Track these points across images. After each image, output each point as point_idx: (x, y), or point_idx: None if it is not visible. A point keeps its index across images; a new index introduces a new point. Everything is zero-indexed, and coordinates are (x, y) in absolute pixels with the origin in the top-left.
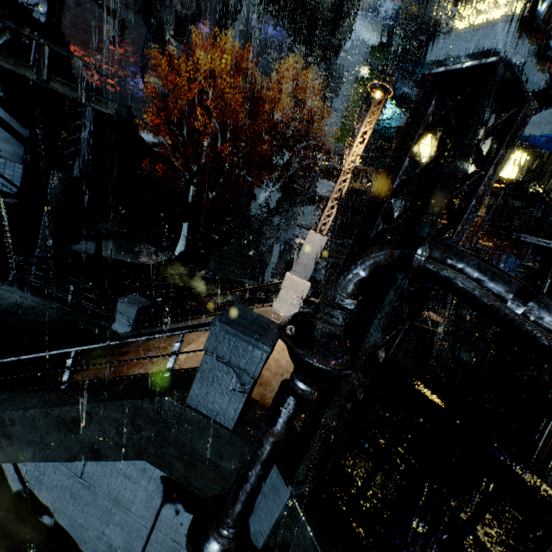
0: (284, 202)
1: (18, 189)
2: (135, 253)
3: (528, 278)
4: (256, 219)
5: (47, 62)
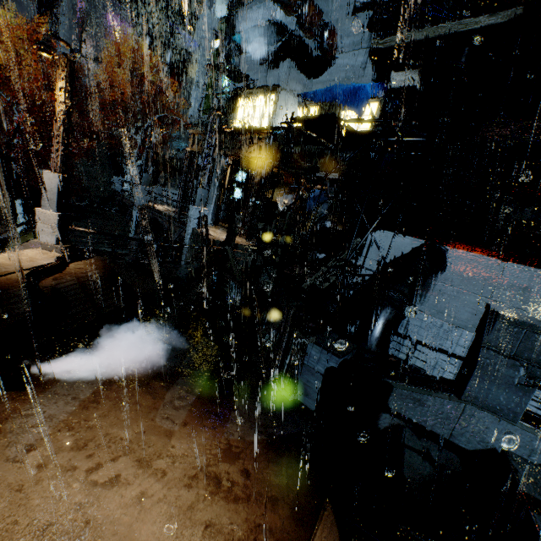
0: (158, 176)
1: None
2: None
3: (333, 206)
4: (118, 193)
5: None
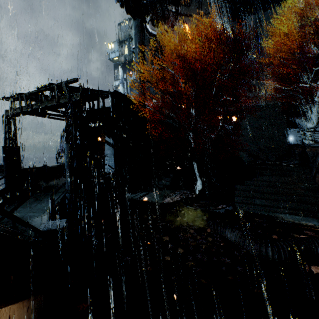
0: None
1: (114, 170)
2: (168, 196)
3: None
4: (297, 146)
5: (57, 92)
